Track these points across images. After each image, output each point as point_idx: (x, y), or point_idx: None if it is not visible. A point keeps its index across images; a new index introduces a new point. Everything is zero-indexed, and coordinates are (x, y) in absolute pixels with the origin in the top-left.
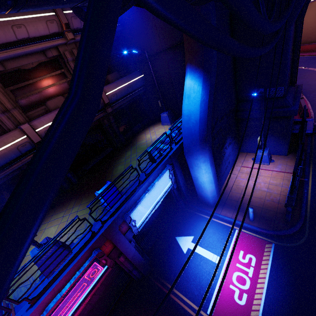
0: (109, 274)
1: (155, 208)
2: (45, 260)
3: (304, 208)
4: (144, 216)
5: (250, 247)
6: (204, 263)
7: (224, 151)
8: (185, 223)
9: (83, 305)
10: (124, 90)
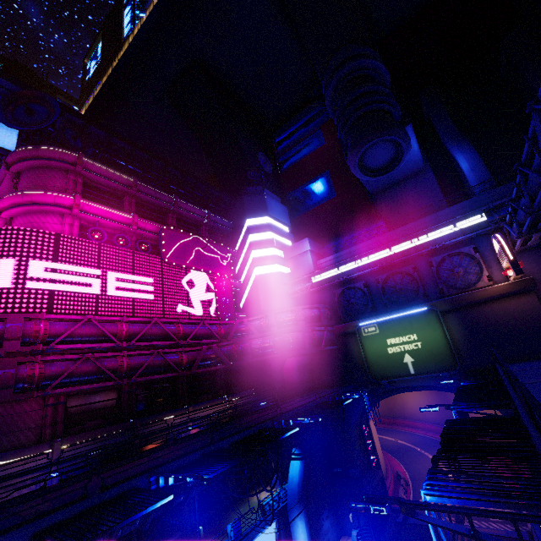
0: None
1: None
2: None
3: None
4: None
5: None
6: None
7: (321, 521)
8: None
9: None
10: None
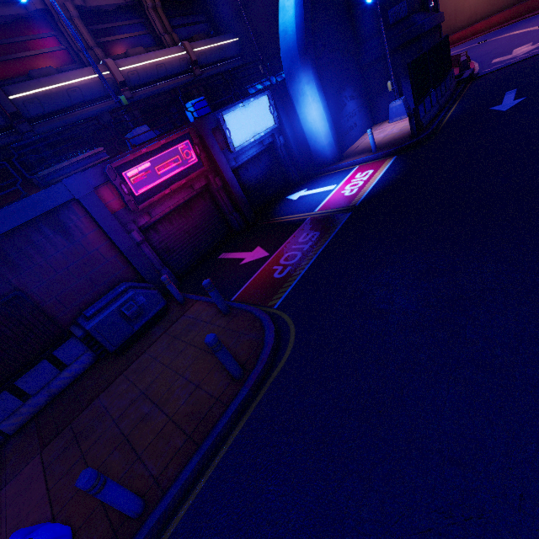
0: (206, 206)
1: (254, 137)
2: (140, 135)
3: (436, 123)
4: (241, 139)
5: (369, 168)
6: (316, 195)
7: (343, 100)
8: (298, 187)
9: (179, 183)
10: (214, 52)
